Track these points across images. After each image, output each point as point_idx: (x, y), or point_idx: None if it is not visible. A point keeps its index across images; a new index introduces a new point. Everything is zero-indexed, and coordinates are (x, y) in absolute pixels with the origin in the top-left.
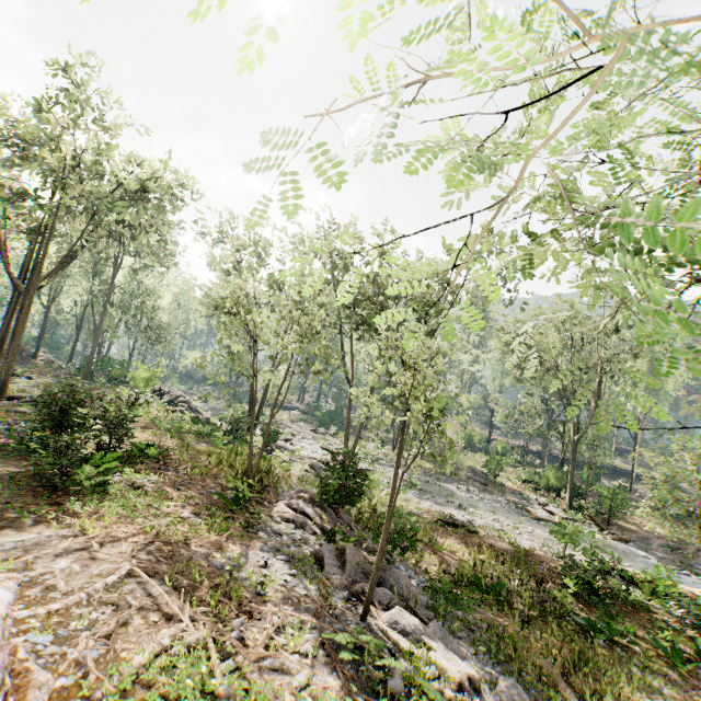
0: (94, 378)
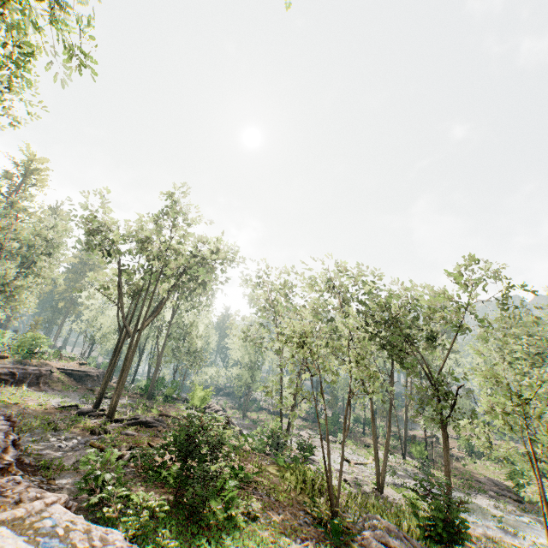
0: (156, 397)
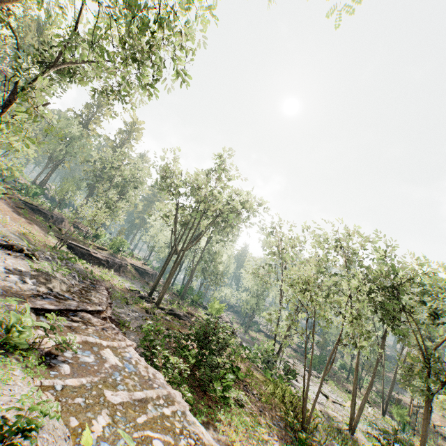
0: (186, 299)
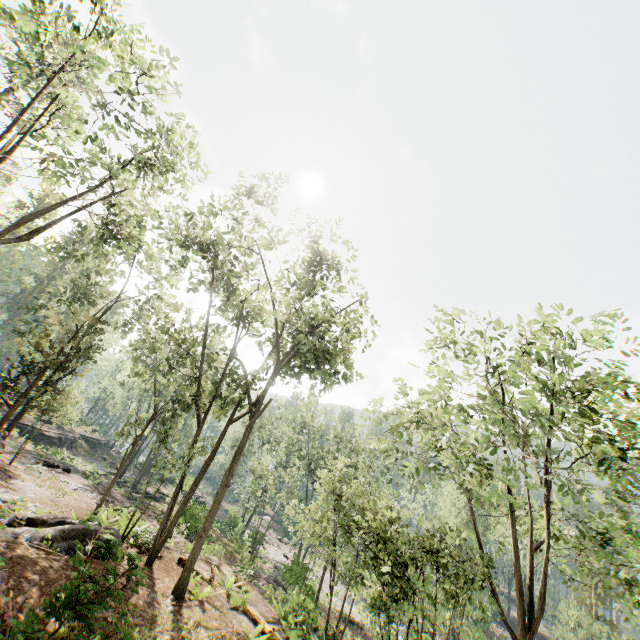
0: (153, 475)
